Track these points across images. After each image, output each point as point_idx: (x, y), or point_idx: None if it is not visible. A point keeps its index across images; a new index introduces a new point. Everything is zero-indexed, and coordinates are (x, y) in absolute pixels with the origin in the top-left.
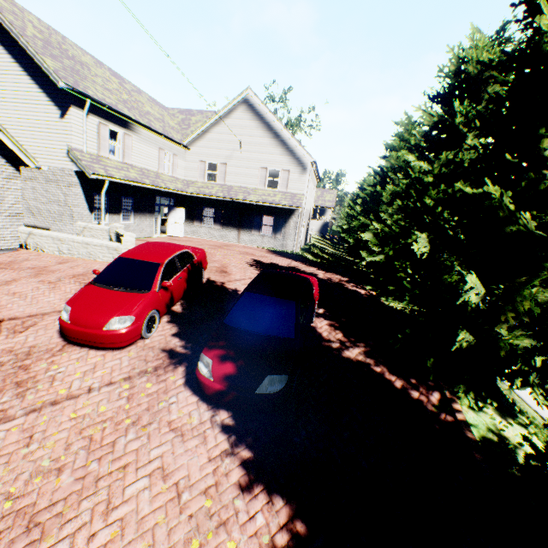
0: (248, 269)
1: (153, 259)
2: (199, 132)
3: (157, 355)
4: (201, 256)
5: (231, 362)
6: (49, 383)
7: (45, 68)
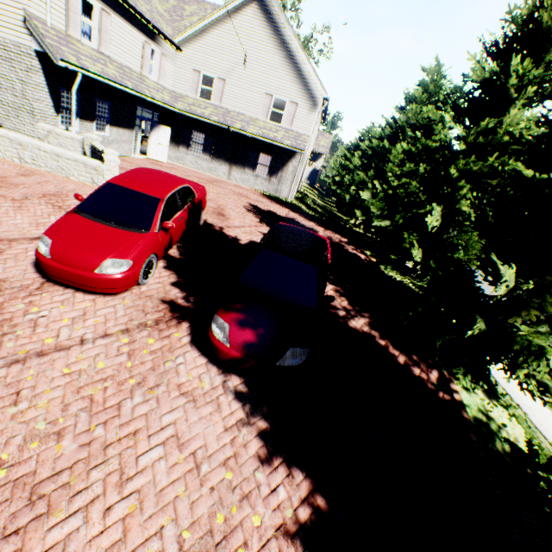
0: (247, 215)
1: (151, 192)
2: (195, 29)
3: (156, 307)
4: (202, 194)
5: (251, 329)
6: (30, 328)
7: None
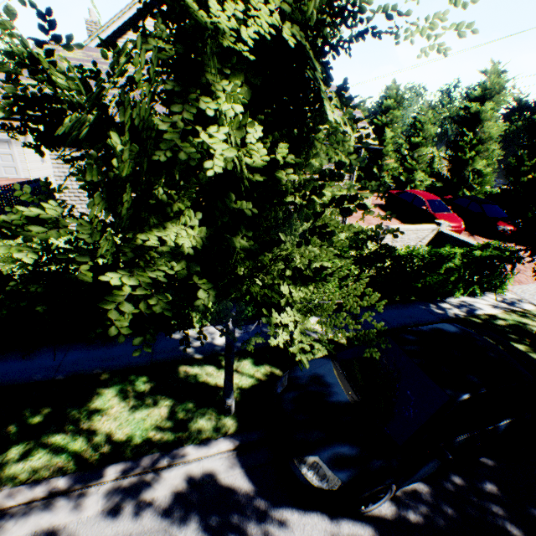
0: None
1: (437, 199)
2: None
3: (465, 236)
4: None
5: (509, 225)
6: None
7: None
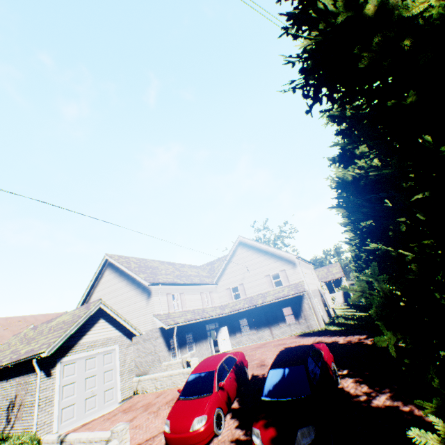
0: None
1: (210, 368)
2: (220, 272)
3: None
4: (240, 356)
5: (271, 426)
6: None
7: (140, 279)
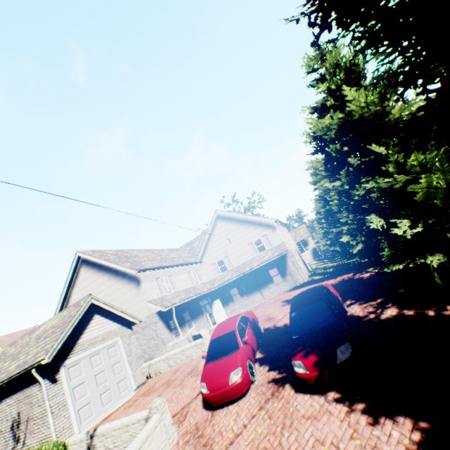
0: (283, 308)
1: (229, 329)
2: (202, 249)
3: (267, 387)
4: (251, 314)
5: (311, 354)
6: (219, 435)
7: (125, 269)
